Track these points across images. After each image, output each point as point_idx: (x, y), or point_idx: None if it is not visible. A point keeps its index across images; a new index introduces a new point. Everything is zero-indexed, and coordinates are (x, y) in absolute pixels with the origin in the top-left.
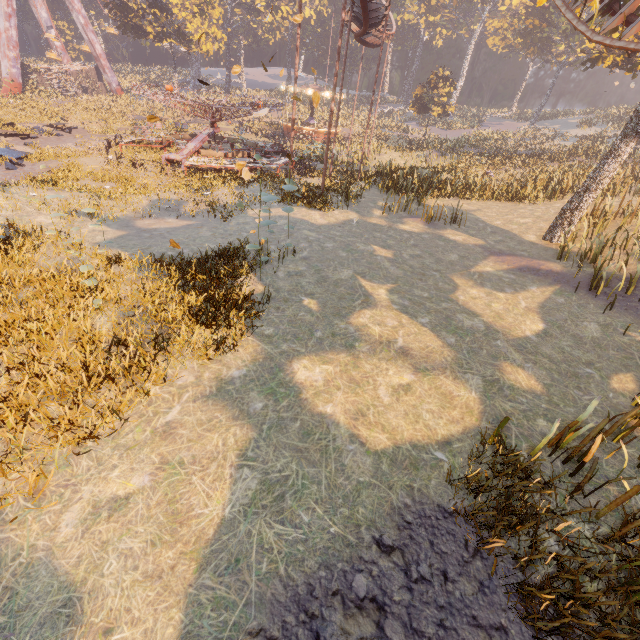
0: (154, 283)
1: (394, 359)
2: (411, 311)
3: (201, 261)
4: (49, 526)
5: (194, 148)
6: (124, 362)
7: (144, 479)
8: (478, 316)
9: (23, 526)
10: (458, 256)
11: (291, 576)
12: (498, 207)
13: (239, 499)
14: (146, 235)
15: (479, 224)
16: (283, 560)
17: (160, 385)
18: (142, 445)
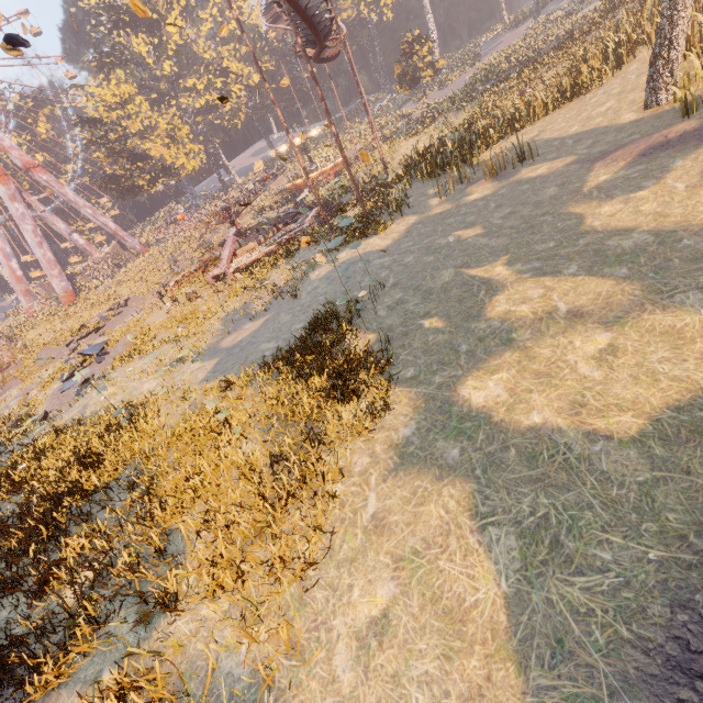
0: (272, 387)
1: (570, 328)
2: (548, 269)
3: (299, 344)
4: (326, 679)
5: (229, 254)
6: (295, 475)
7: (389, 587)
8: (634, 230)
9: (301, 689)
10: (556, 187)
11: (643, 636)
12: (562, 115)
13: (508, 566)
14: (236, 350)
15: (553, 144)
16: (617, 619)
17: (341, 481)
18: (363, 551)
